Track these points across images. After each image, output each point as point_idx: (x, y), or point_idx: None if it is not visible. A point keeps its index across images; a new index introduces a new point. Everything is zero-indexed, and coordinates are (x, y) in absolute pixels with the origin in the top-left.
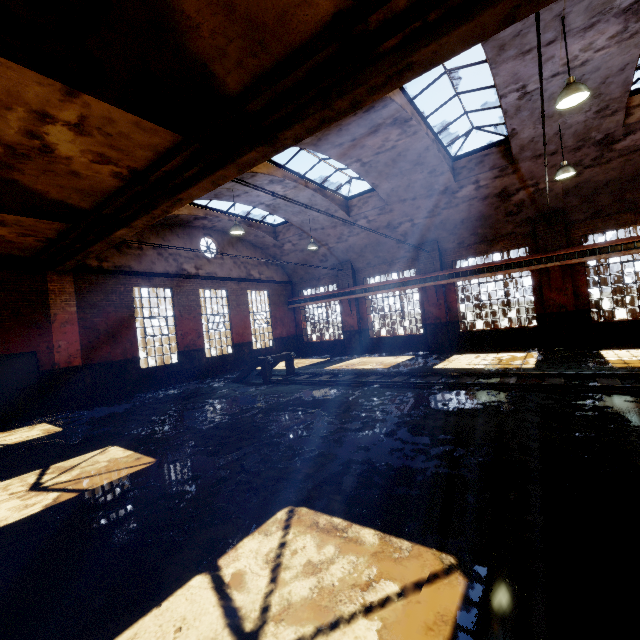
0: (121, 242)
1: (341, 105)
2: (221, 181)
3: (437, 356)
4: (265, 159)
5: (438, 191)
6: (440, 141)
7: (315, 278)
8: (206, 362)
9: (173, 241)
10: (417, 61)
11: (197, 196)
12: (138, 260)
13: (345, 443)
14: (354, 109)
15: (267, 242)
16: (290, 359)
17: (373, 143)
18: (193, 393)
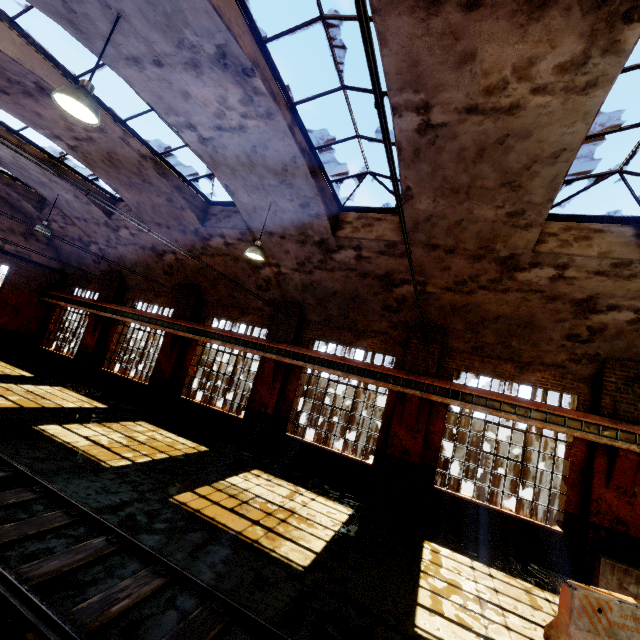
0: None
1: None
2: None
3: (120, 415)
4: None
5: (190, 229)
6: (173, 168)
7: (88, 278)
8: None
9: None
10: None
11: None
12: None
13: None
14: None
15: (29, 210)
16: None
17: (51, 116)
18: None
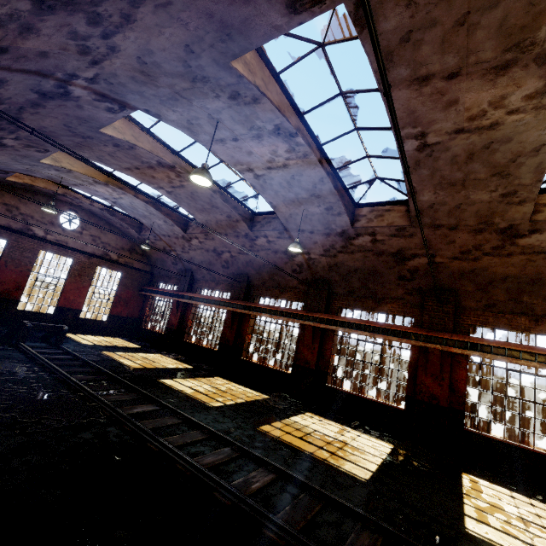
0: None
1: None
2: None
3: (203, 373)
4: None
5: (242, 234)
6: (232, 195)
7: (168, 276)
8: (14, 313)
9: (31, 205)
10: None
11: None
12: None
13: None
14: None
15: (132, 233)
16: (61, 332)
17: (161, 177)
18: None
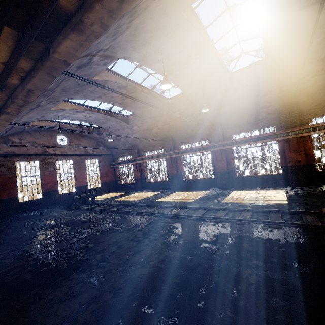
0: (9, 140)
1: (20, 101)
2: (3, 125)
3: (168, 193)
4: (13, 117)
5: (164, 114)
6: (155, 92)
7: (122, 152)
8: (59, 197)
9: (40, 138)
10: (32, 88)
11: (0, 130)
12: (19, 148)
13: (48, 248)
14: (29, 102)
15: (95, 136)
16: (92, 196)
17: (117, 95)
18: (38, 215)
